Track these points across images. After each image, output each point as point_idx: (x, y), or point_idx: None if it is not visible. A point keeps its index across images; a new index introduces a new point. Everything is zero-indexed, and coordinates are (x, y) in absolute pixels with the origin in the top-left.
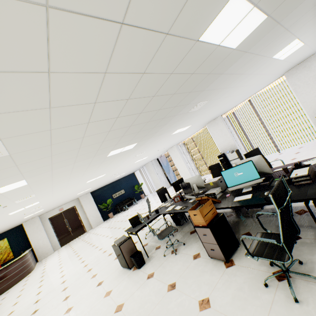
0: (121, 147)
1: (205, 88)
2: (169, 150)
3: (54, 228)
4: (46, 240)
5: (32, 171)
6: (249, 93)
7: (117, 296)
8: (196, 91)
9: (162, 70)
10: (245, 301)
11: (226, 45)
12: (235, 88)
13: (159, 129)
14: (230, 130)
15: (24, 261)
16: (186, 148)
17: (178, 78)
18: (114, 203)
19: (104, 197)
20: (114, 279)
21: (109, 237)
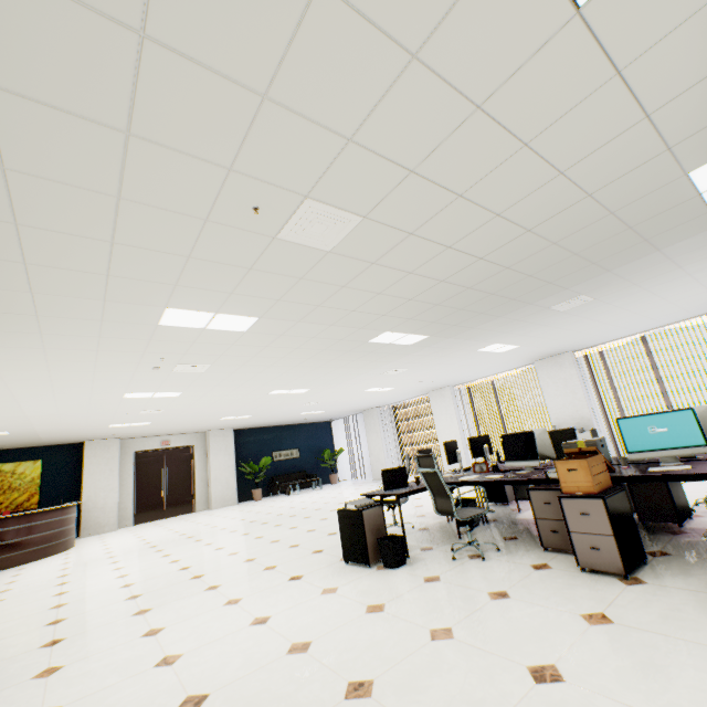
0: (405, 330)
1: (615, 266)
2: (431, 393)
3: (135, 478)
4: (113, 497)
5: (288, 305)
6: (651, 320)
7: (358, 595)
8: (600, 266)
9: (608, 201)
10: (694, 622)
11: (706, 199)
12: (645, 294)
13: (482, 322)
14: (585, 385)
15: (67, 519)
16: (469, 400)
17: (609, 226)
18: (271, 471)
19: (257, 450)
20: (332, 575)
21: (272, 524)
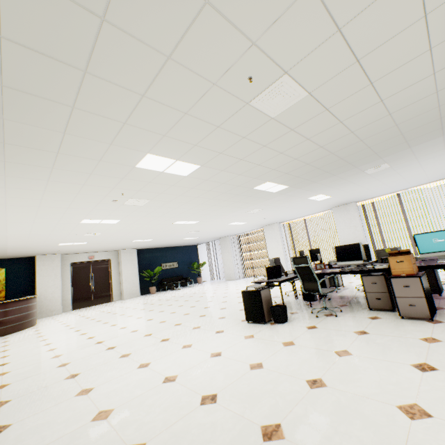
0: (278, 182)
1: (415, 145)
2: (265, 227)
3: (72, 280)
4: (58, 292)
5: (223, 157)
6: (407, 183)
7: (270, 338)
8: (407, 144)
9: (443, 97)
10: None
11: None
12: (416, 165)
13: (323, 178)
14: (361, 222)
15: (32, 306)
16: (288, 232)
17: (431, 115)
18: (161, 275)
19: (151, 262)
20: (243, 329)
21: (176, 305)
